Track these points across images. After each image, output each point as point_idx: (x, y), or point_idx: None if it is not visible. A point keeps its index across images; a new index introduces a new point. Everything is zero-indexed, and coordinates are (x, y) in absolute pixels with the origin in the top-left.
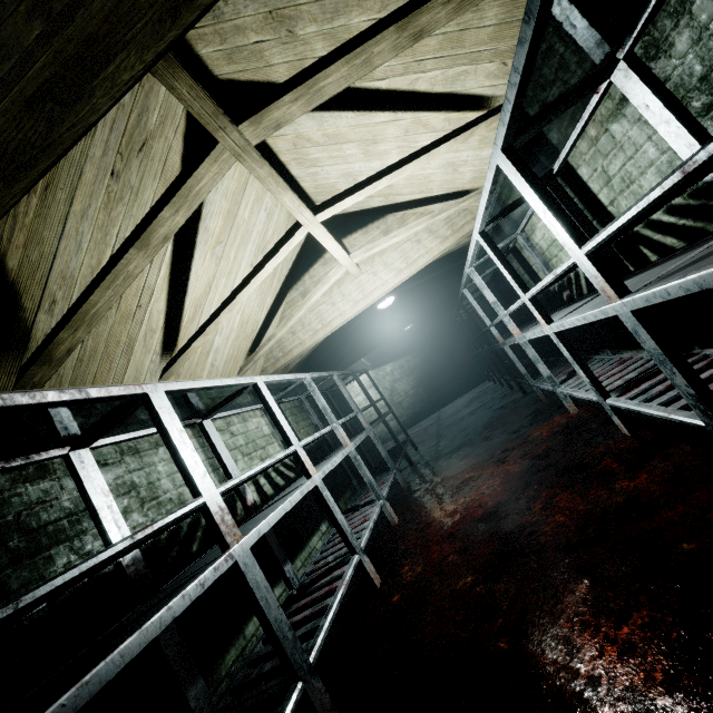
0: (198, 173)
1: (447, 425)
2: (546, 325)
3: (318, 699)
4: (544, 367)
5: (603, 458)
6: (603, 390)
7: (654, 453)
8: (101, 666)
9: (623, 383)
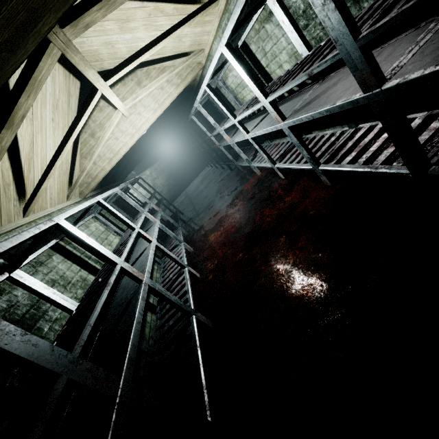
0: (40, 66)
1: (194, 196)
2: (247, 135)
3: (201, 318)
4: (243, 154)
5: (277, 191)
6: (273, 161)
7: (295, 183)
8: (133, 333)
9: (279, 156)
